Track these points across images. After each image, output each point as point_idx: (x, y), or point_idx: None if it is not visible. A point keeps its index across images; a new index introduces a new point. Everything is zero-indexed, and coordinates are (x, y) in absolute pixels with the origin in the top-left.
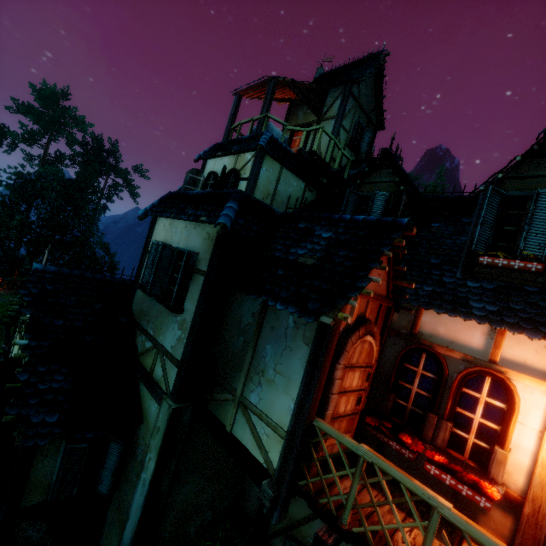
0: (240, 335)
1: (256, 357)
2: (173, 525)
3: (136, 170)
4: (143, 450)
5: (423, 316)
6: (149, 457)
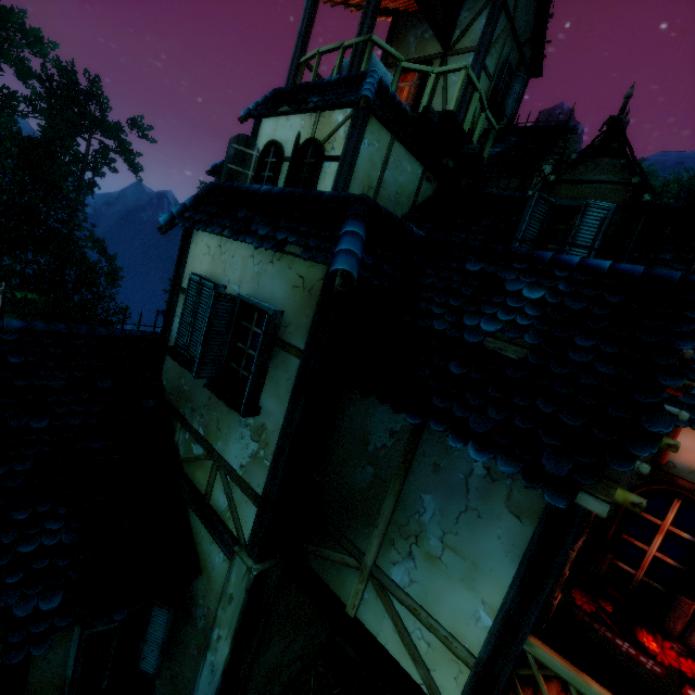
0: (366, 463)
1: (401, 510)
2: None
3: (134, 126)
4: (206, 615)
5: (679, 436)
6: (218, 635)
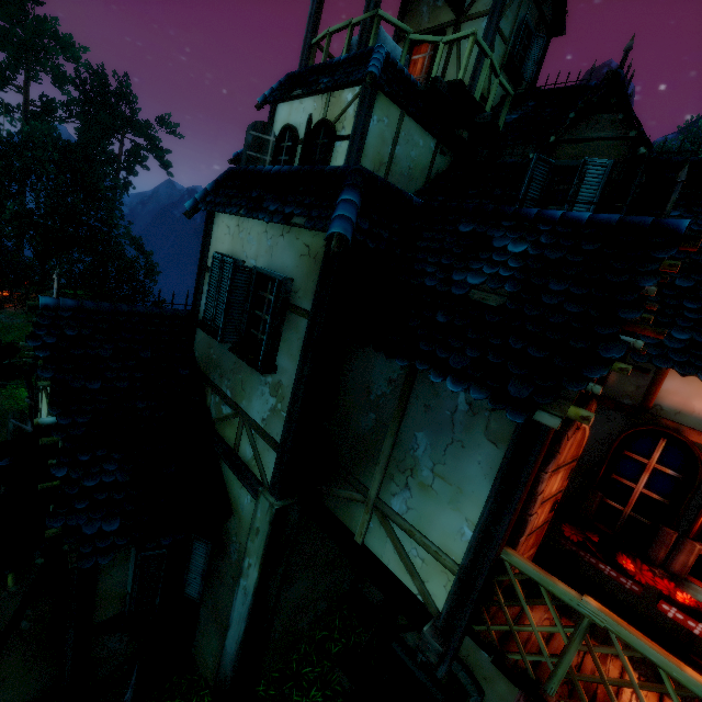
0: (369, 410)
1: (399, 448)
2: (283, 624)
3: (162, 123)
4: (238, 549)
5: (667, 380)
6: (249, 563)
